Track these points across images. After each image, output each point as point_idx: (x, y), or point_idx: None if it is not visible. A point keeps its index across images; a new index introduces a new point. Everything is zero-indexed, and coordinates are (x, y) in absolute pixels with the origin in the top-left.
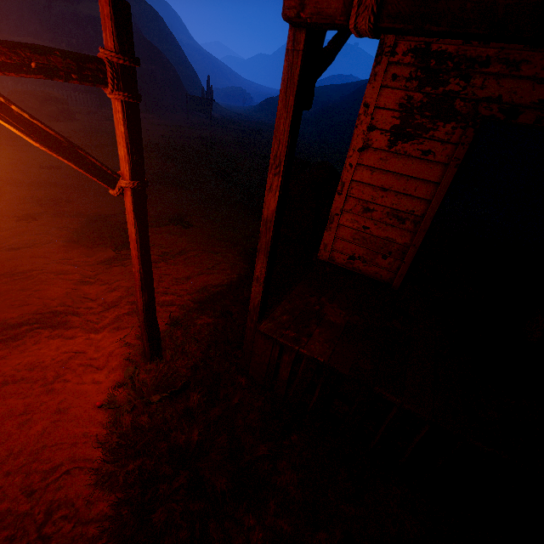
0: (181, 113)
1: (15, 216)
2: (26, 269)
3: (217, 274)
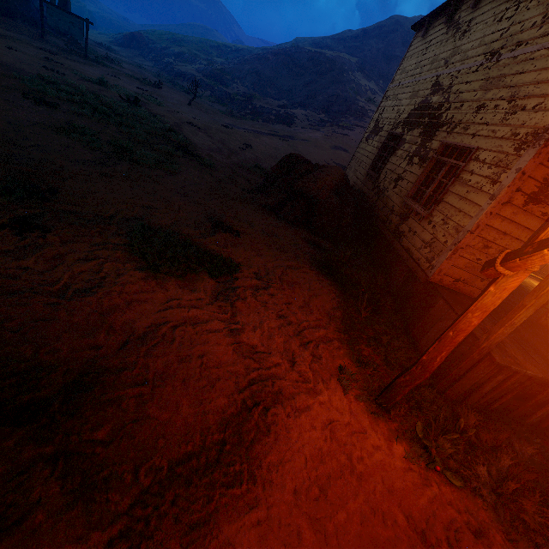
0: (22, 21)
1: (5, 224)
2: (145, 324)
3: (320, 295)
